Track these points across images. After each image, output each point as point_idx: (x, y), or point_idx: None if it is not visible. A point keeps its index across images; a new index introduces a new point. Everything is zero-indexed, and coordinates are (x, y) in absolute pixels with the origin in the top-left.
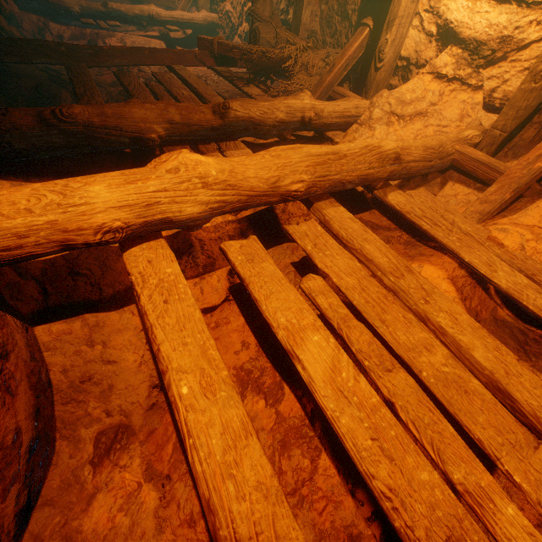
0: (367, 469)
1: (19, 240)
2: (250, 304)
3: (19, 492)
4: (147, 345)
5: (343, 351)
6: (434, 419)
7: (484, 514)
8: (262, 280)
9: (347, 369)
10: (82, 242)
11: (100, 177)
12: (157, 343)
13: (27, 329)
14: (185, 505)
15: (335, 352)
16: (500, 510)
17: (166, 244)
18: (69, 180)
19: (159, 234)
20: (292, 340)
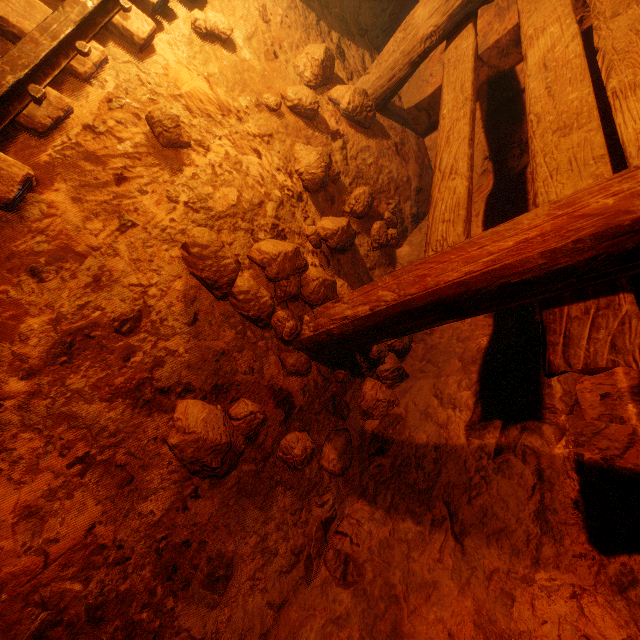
0: (529, 111)
1: (392, 72)
2: (591, 48)
3: (412, 208)
4: (482, 130)
5: (573, 26)
6: (633, 41)
7: (615, 104)
8: (533, 4)
9: (564, 42)
10: (416, 57)
11: (420, 3)
12: (442, 96)
13: (418, 139)
14: (477, 209)
15: (563, 32)
16: (635, 94)
17: (471, 27)
18: (406, 19)
19: (469, 21)
20: (528, 45)
